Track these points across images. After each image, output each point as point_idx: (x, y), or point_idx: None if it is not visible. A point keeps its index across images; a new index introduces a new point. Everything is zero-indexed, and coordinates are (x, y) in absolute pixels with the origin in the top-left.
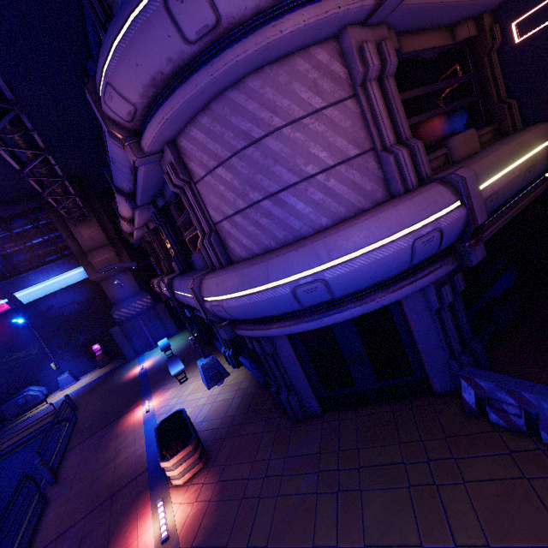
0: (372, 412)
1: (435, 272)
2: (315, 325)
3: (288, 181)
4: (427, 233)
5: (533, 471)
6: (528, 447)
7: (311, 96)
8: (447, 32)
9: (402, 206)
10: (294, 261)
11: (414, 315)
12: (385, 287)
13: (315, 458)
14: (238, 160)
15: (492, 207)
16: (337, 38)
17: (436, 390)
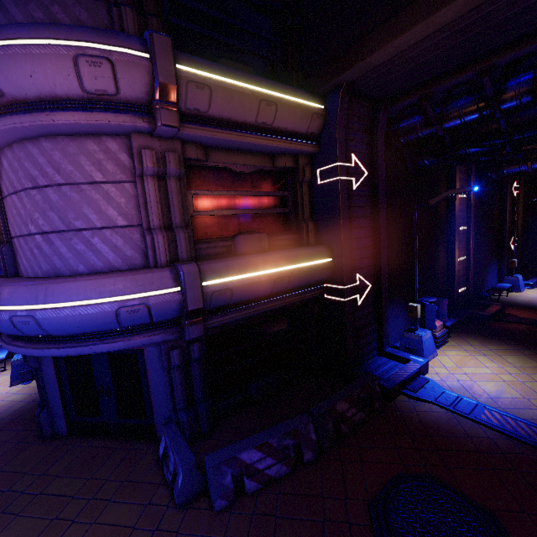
0: (103, 445)
1: (151, 337)
2: (38, 353)
3: (58, 227)
4: (133, 305)
5: (144, 523)
6: (163, 502)
7: (93, 170)
8: (267, 158)
9: (122, 278)
10: (19, 294)
11: (152, 367)
12: (105, 337)
13: (18, 477)
14: (25, 195)
15: (230, 299)
16: (129, 137)
17: (159, 437)
